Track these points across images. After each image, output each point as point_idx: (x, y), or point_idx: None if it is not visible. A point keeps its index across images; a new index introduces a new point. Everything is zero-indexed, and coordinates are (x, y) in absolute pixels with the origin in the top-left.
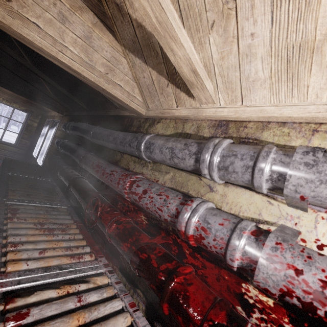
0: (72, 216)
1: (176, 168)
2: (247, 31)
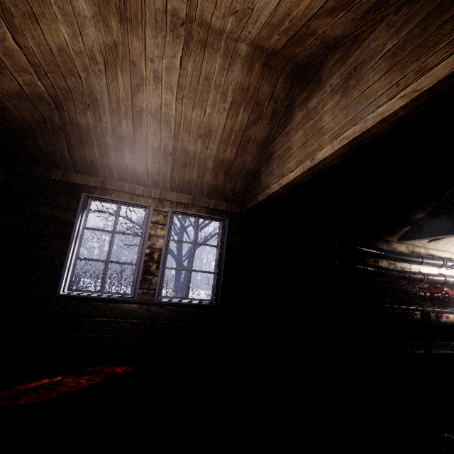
0: None
1: (420, 265)
2: None
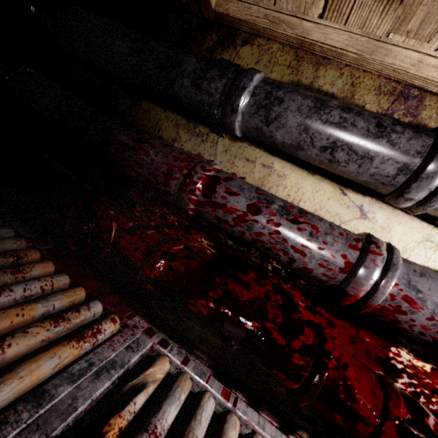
0: (15, 228)
1: (289, 161)
2: None
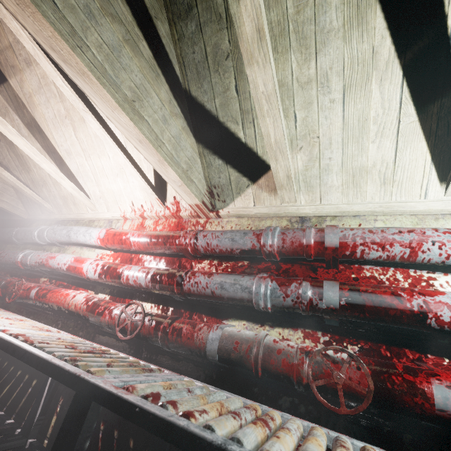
0: None
1: (34, 245)
2: (52, 190)
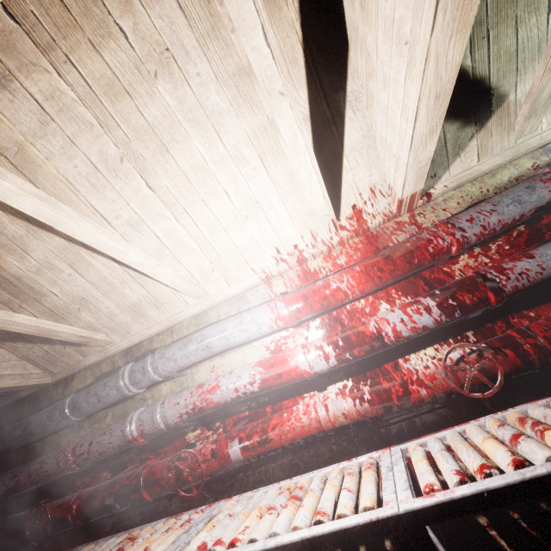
0: None
1: (112, 406)
2: (102, 307)
